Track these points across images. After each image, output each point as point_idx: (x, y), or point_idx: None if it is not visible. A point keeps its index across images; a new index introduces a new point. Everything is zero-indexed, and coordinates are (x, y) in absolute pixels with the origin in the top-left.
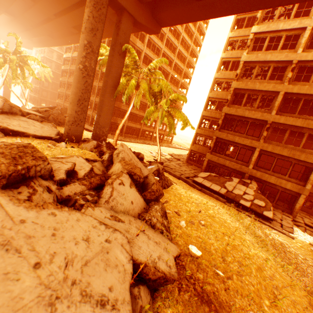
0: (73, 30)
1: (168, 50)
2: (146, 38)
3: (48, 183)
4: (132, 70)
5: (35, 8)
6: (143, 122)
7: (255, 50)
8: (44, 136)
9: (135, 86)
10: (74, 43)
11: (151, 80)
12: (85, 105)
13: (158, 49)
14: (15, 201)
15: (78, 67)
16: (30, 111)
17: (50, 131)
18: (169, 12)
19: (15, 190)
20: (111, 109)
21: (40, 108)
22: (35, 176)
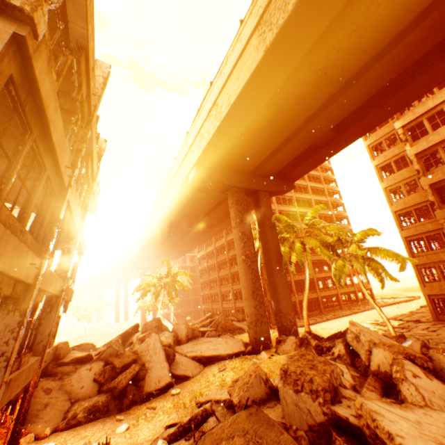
0: (207, 229)
1: (299, 194)
2: (273, 198)
3: (350, 391)
4: (285, 234)
5: (177, 230)
6: (315, 286)
7: (415, 136)
8: (235, 352)
9: (302, 247)
10: (207, 240)
11: (315, 232)
12: (260, 295)
13: (287, 199)
14: (384, 403)
15: (240, 259)
16: (200, 329)
17: (236, 344)
18: (298, 168)
19: (341, 404)
20: (286, 287)
21: (200, 322)
22: (336, 385)
